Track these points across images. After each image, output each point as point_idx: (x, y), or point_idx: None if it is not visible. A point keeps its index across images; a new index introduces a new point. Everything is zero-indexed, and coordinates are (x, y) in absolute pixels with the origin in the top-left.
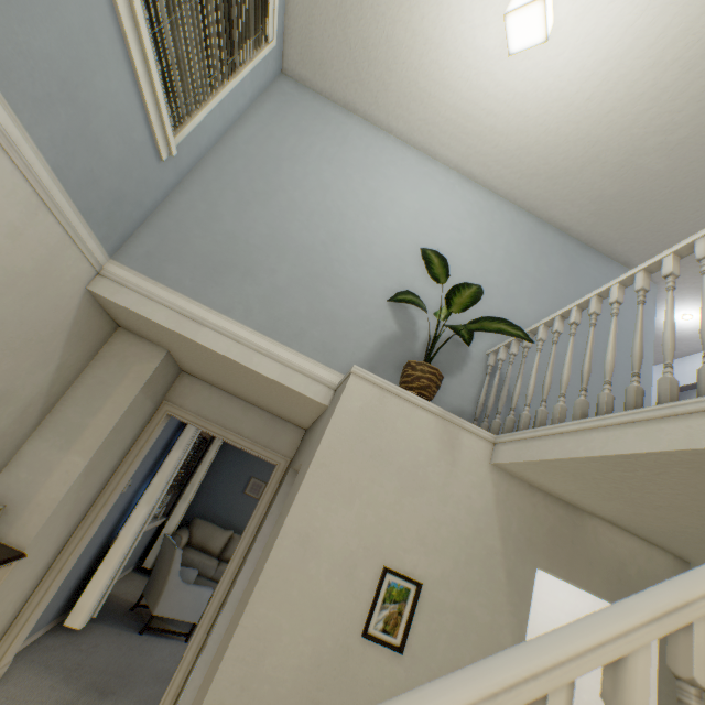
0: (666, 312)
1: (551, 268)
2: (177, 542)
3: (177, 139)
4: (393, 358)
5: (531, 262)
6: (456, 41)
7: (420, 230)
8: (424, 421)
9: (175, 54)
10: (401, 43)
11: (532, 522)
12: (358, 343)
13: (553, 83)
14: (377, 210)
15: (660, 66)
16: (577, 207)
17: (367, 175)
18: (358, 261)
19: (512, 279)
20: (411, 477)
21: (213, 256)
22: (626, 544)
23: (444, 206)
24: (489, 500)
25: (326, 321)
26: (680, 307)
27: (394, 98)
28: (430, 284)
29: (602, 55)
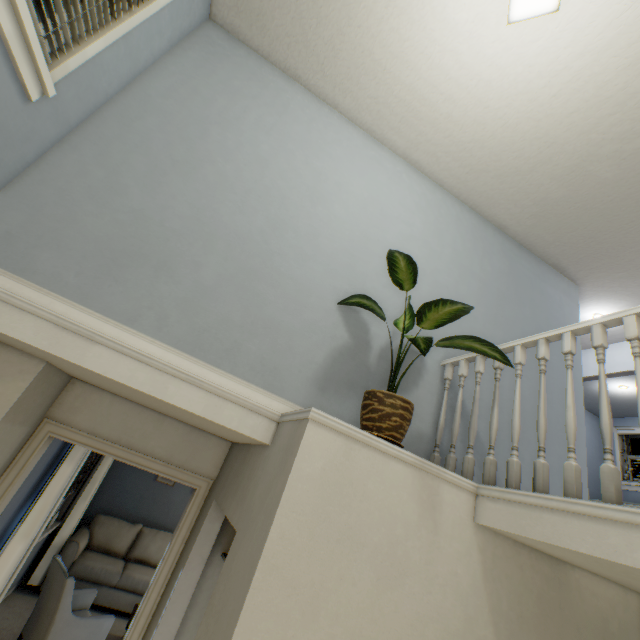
0: None
1: (493, 268)
2: (74, 550)
3: (57, 72)
4: (346, 375)
5: (476, 261)
6: (423, 7)
7: (369, 221)
8: (399, 476)
9: None
10: (359, 1)
11: (521, 591)
12: (305, 357)
13: (522, 72)
14: (323, 195)
15: (635, 68)
16: (520, 208)
17: (311, 153)
18: (303, 255)
19: (461, 279)
20: (388, 561)
21: (112, 241)
22: (605, 594)
23: (392, 196)
24: (476, 572)
25: (266, 330)
26: (593, 307)
27: (344, 68)
28: (381, 284)
29: (579, 48)
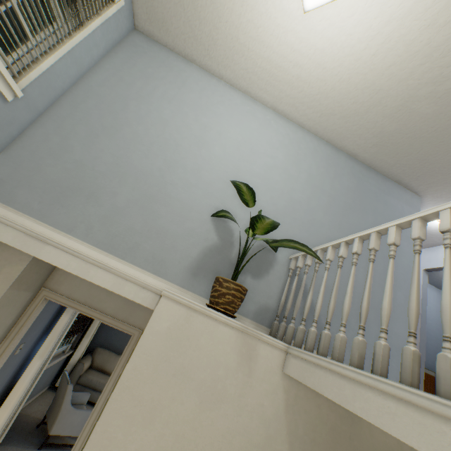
0: (445, 273)
1: (342, 186)
2: (81, 368)
3: (23, 82)
4: (213, 265)
5: (327, 182)
6: (267, 3)
7: (241, 157)
8: (226, 335)
9: (4, 4)
10: (223, 4)
11: (316, 423)
12: (184, 253)
13: (345, 40)
14: (207, 141)
15: (434, 27)
16: (363, 140)
17: (200, 113)
18: (188, 184)
19: (312, 195)
20: (210, 391)
21: (61, 181)
22: None
23: (261, 137)
24: (280, 406)
25: (157, 235)
26: None
27: (222, 51)
28: None
29: (386, 17)
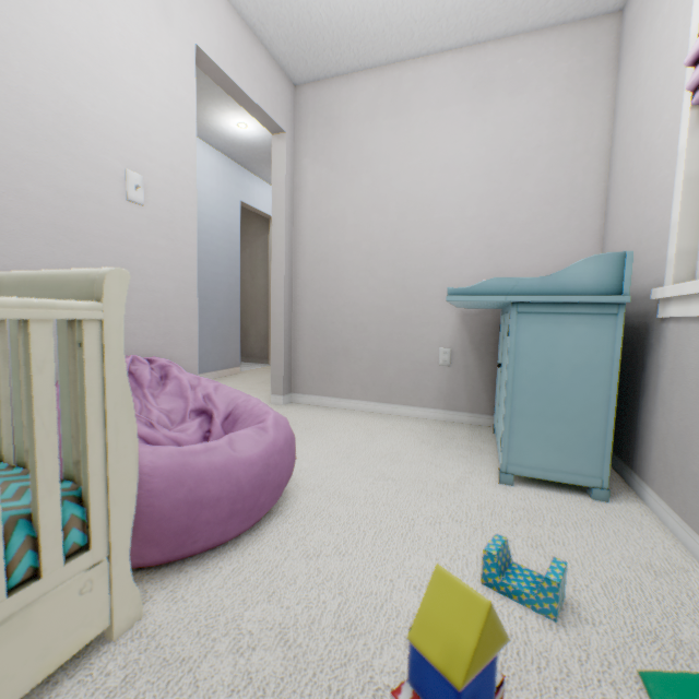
0: None
1: None
2: None
3: None
4: None
5: None
6: None
7: None
8: None
9: None
10: None
11: None
12: None
13: None
14: None
15: None
16: None
17: None
18: None
19: None
20: None
21: None
22: None
23: None
24: None
25: None
26: (225, 125)
27: None
28: None
29: None
